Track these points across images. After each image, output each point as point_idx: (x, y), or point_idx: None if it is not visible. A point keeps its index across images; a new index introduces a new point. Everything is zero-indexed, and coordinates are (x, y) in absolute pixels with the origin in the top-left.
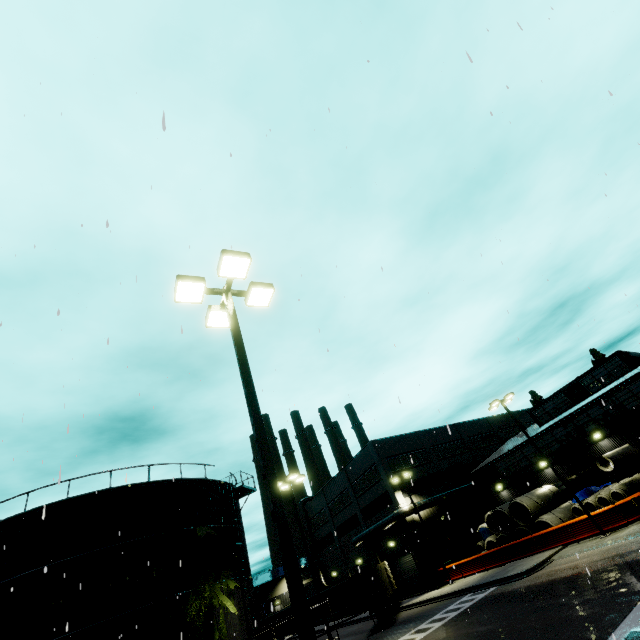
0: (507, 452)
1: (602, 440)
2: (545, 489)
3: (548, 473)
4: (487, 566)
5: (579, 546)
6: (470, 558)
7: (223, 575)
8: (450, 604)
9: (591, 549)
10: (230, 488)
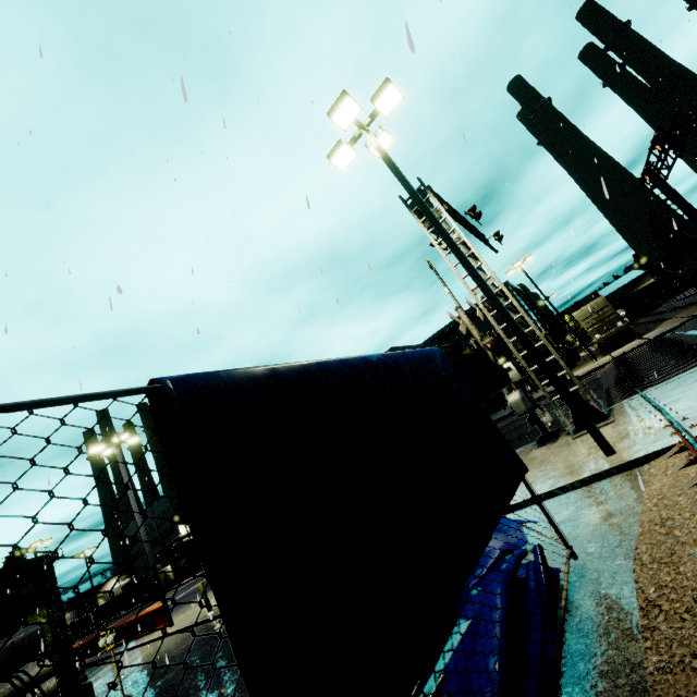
0: None
1: None
2: None
3: None
4: None
5: None
6: None
7: (40, 608)
8: (181, 587)
9: None
10: (44, 561)
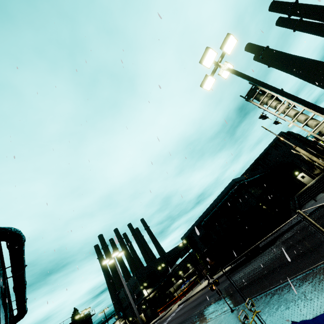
0: (173, 269)
1: (190, 266)
2: (179, 282)
3: (182, 275)
4: (165, 310)
5: (177, 304)
6: (162, 308)
7: None
8: None
9: (176, 306)
10: (87, 317)
